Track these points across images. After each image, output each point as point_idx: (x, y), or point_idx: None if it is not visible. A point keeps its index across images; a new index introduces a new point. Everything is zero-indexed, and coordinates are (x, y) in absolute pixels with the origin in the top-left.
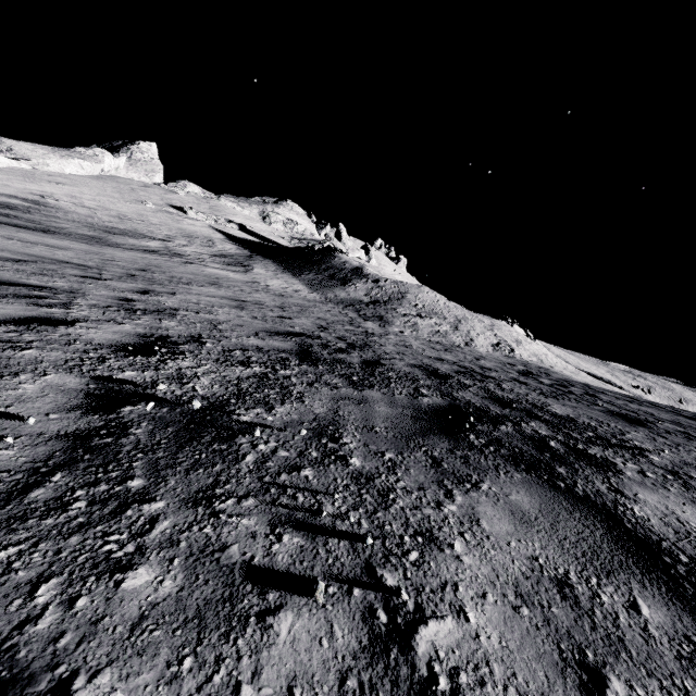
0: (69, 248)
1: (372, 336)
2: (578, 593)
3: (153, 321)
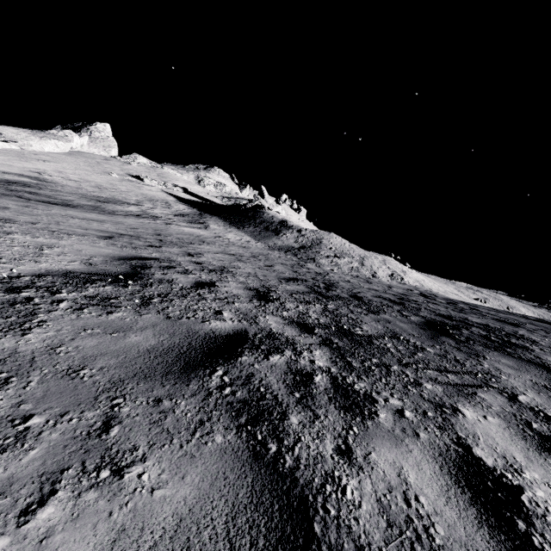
0: (103, 220)
1: (324, 275)
2: None
3: (233, 278)
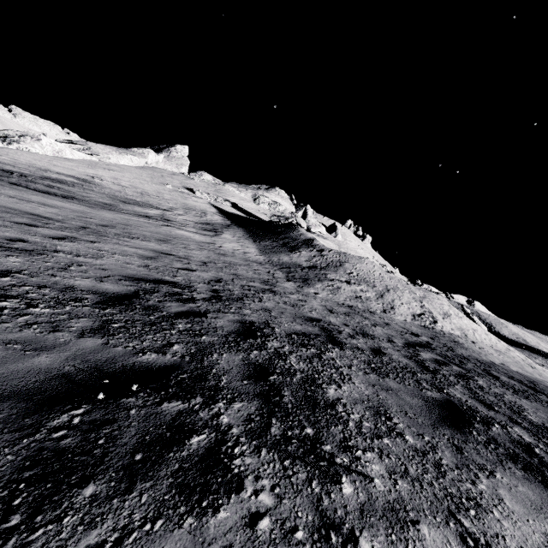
0: (61, 207)
1: (267, 293)
2: None
3: None
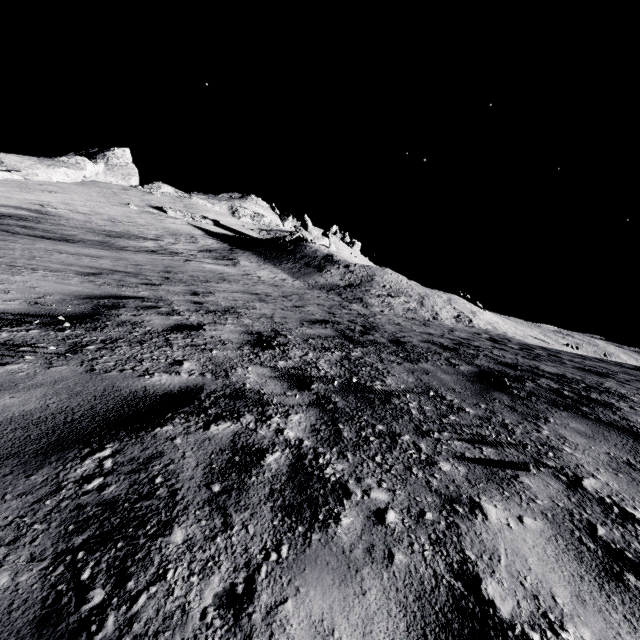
0: (101, 256)
1: (368, 317)
2: (639, 468)
3: (236, 320)
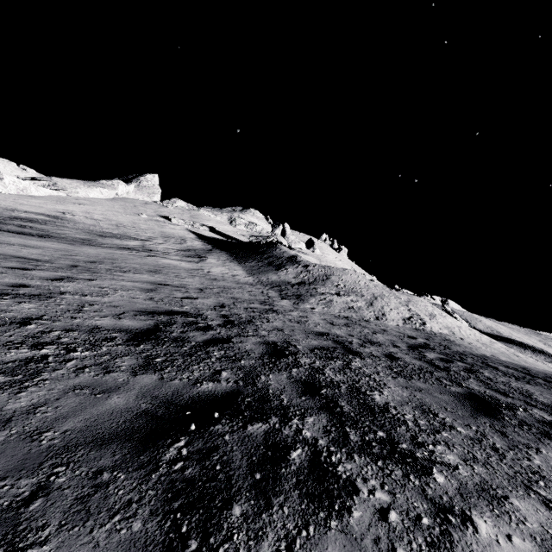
0: (43, 247)
1: (270, 313)
2: None
3: (9, 304)
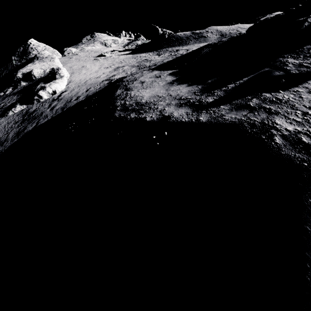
0: None
1: None
2: None
3: None
